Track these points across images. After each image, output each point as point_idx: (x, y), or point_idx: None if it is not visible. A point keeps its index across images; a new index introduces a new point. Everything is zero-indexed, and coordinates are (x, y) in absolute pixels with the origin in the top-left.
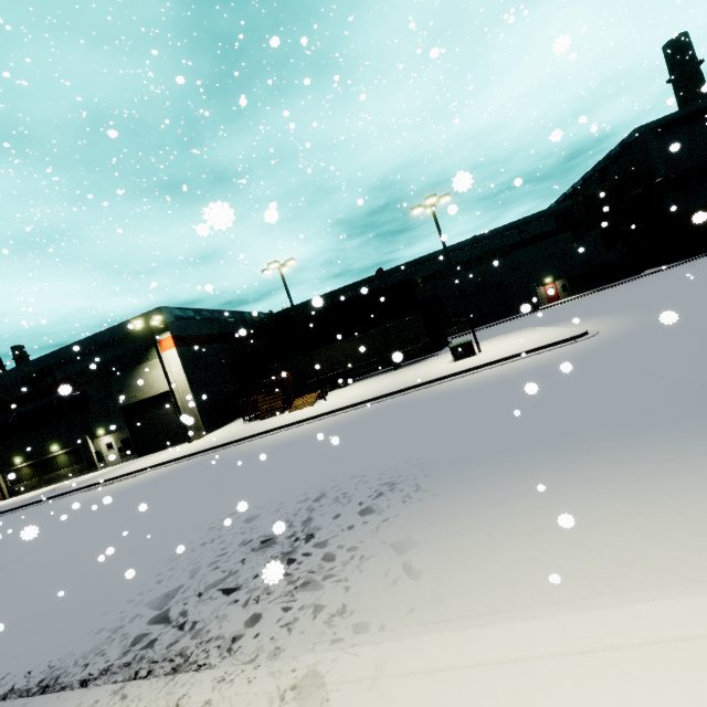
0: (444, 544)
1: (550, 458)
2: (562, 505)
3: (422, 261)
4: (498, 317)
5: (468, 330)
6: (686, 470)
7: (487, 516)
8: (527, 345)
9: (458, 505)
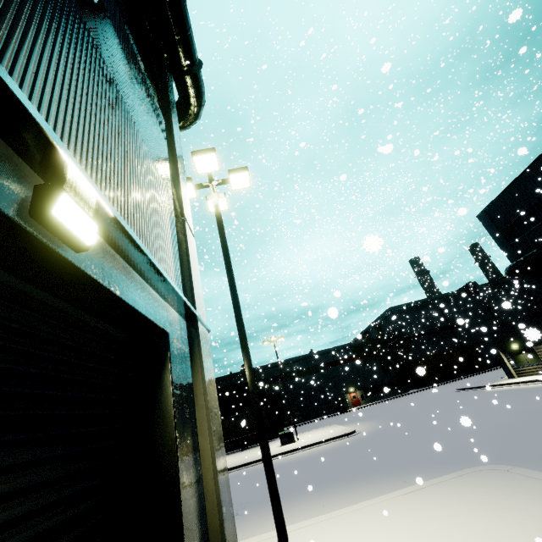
0: (242, 530)
1: (299, 495)
2: (293, 510)
3: (271, 366)
4: (321, 414)
5: (301, 422)
6: (339, 494)
7: (264, 518)
8: (324, 437)
9: (253, 517)
